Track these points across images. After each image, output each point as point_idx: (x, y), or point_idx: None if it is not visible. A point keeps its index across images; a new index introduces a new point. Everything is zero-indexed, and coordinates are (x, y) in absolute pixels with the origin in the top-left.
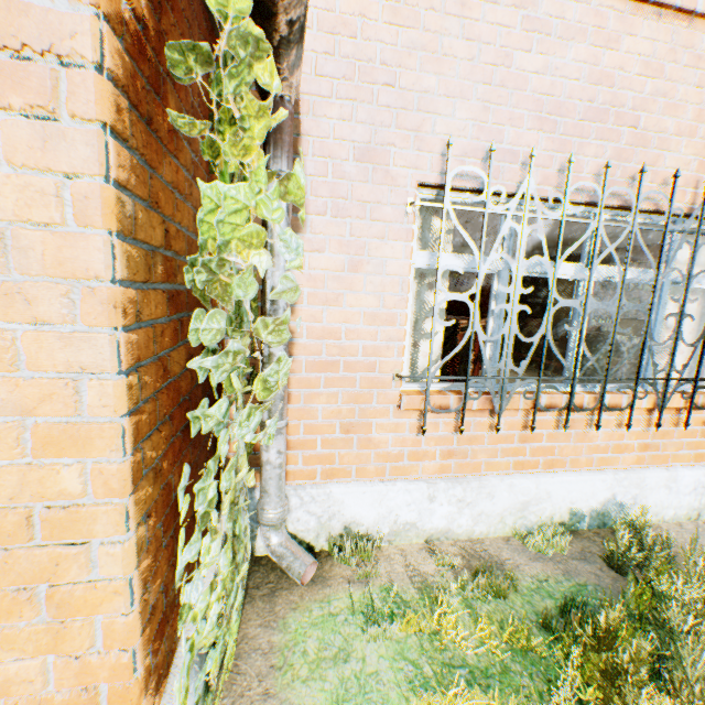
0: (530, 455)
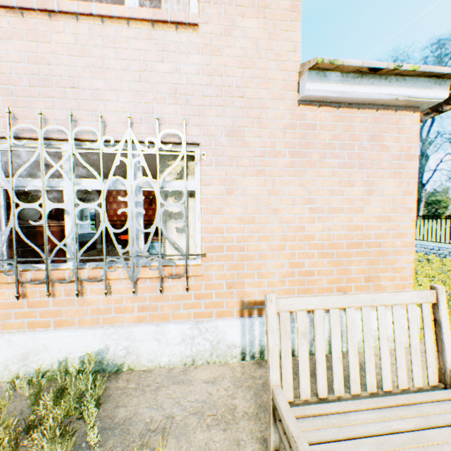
0: (40, 317)
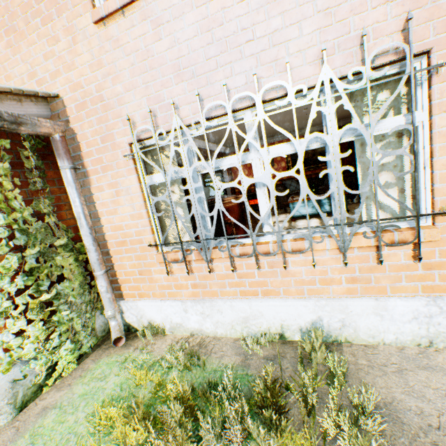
0: (248, 286)
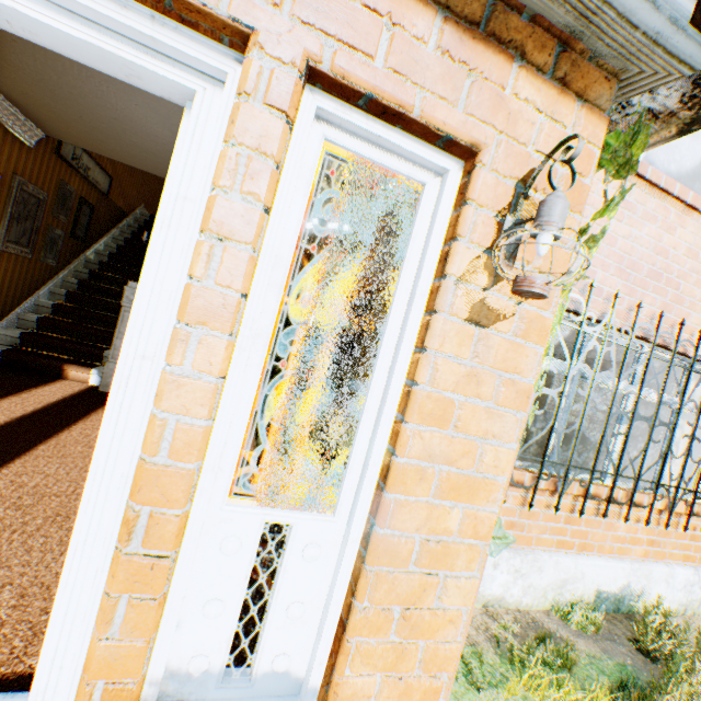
0: (570, 536)
